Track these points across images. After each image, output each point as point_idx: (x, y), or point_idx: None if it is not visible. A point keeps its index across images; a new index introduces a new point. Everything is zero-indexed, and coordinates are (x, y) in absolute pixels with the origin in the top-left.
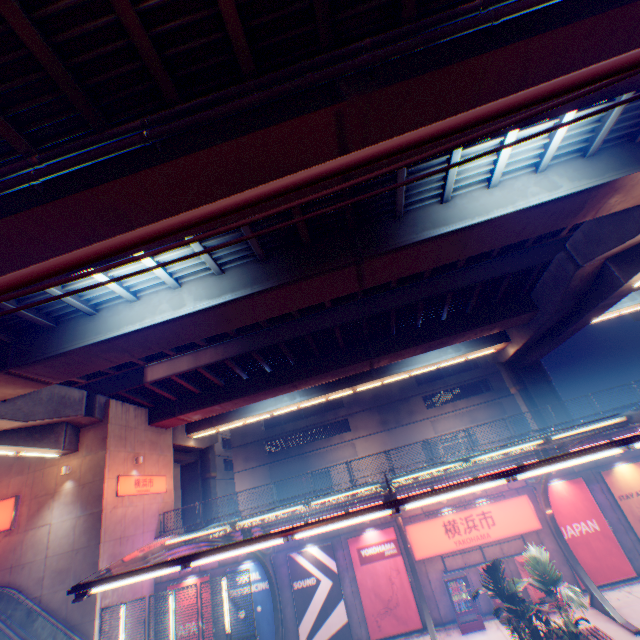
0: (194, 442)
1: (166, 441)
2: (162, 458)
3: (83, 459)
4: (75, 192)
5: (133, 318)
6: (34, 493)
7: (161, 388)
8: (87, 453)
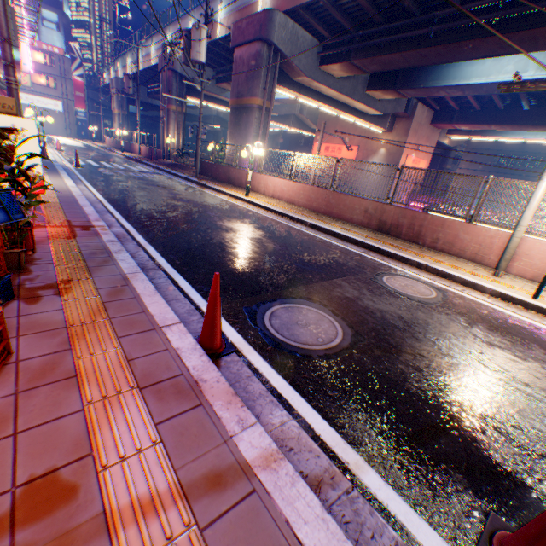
0: (446, 142)
1: (433, 139)
2: (427, 150)
3: (392, 139)
4: (516, 31)
5: (480, 73)
6: (364, 149)
7: (451, 102)
8: (394, 136)
